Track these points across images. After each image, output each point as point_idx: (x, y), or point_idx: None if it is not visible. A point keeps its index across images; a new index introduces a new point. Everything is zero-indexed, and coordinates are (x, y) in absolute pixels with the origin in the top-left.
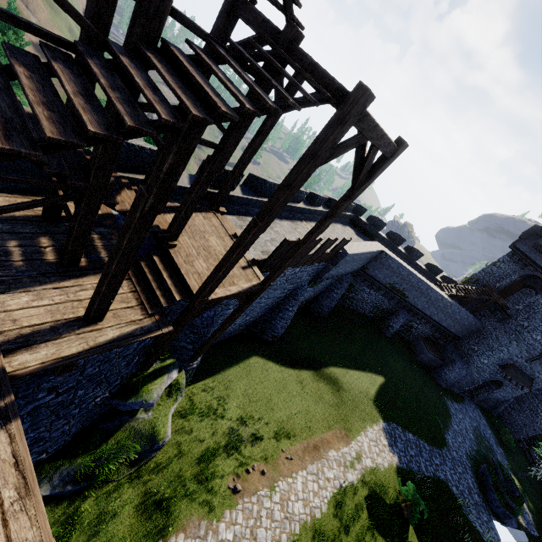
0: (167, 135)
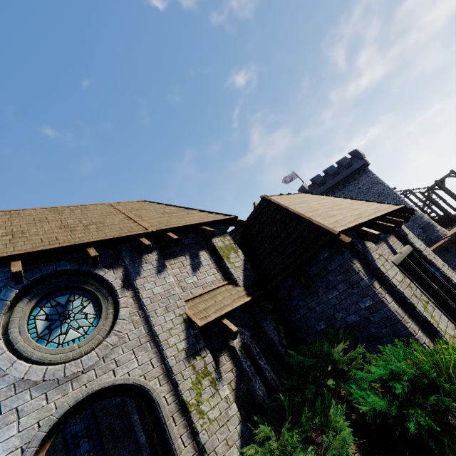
0: (438, 209)
